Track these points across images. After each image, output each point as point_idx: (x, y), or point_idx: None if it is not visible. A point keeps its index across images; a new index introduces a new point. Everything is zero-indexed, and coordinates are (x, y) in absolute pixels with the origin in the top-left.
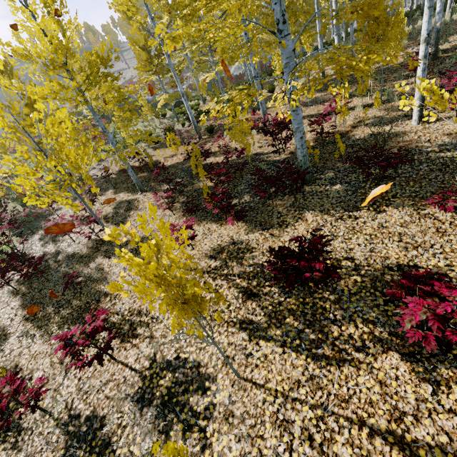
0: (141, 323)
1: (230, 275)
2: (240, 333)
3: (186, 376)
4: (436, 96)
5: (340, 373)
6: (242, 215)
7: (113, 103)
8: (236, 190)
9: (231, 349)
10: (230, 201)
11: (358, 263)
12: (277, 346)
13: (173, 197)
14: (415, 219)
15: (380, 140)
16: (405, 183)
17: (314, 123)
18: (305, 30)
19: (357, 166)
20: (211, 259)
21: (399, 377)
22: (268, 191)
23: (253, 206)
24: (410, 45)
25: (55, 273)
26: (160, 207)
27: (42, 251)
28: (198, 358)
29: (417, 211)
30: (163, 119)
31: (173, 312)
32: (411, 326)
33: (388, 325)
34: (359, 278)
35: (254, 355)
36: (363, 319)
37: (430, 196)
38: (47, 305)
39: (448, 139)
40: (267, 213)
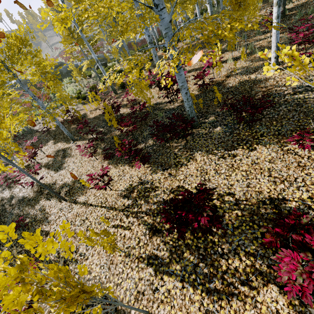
0: (72, 260)
1: (140, 213)
2: (148, 269)
3: (106, 312)
4: (297, 61)
5: (229, 308)
6: (146, 159)
7: (39, 75)
8: (143, 135)
9: (141, 284)
10: (137, 148)
11: (238, 198)
12: (177, 281)
13: (97, 144)
14: (280, 155)
15: (247, 86)
16: (269, 123)
17: (196, 77)
18: (187, 1)
19: (232, 110)
20: (124, 198)
21: (279, 311)
22: (166, 135)
23: (156, 149)
24: (264, 7)
25: (9, 216)
26: (84, 156)
27: (0, 197)
28: (116, 294)
29: (281, 147)
30: (90, 79)
31: (96, 249)
32: (288, 276)
33: (266, 258)
34: (240, 212)
35: (159, 291)
36: (245, 252)
37: (290, 134)
38: (2, 245)
39: (299, 83)
40: (166, 154)
